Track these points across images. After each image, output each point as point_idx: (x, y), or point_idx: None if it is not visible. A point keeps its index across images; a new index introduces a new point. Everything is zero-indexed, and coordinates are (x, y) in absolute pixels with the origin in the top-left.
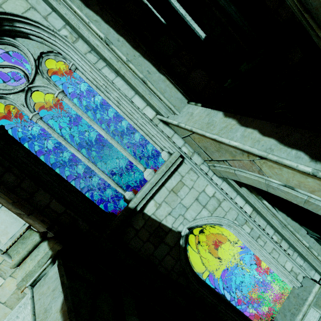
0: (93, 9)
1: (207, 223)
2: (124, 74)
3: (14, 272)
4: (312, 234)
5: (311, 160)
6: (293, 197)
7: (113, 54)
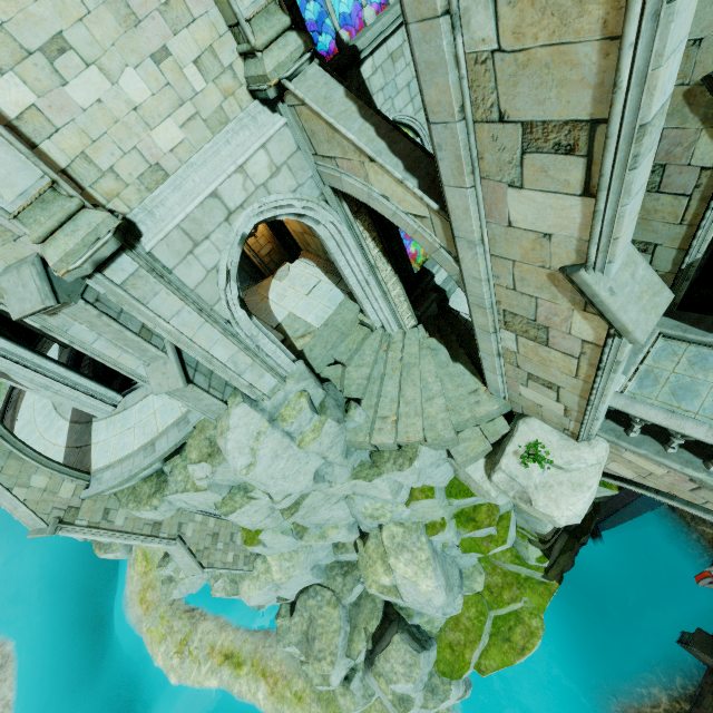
0: None
1: (409, 124)
2: None
3: (218, 79)
4: None
5: None
6: None
7: None
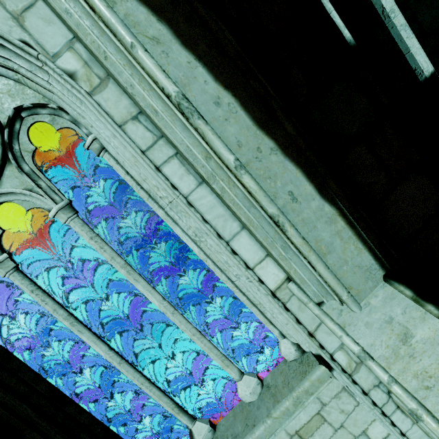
0: None
1: None
2: (221, 192)
3: None
4: None
5: None
6: None
7: (198, 139)
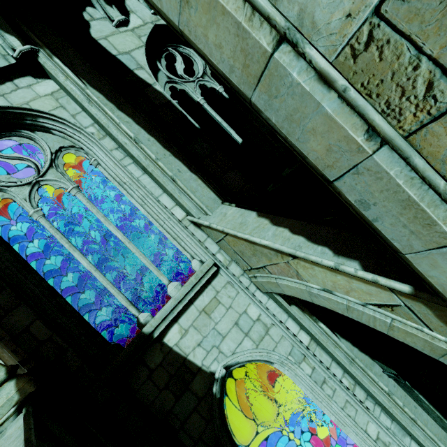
0: (126, 112)
1: (251, 359)
2: (152, 171)
3: None
4: (388, 371)
5: (334, 255)
6: (335, 304)
7: (142, 152)
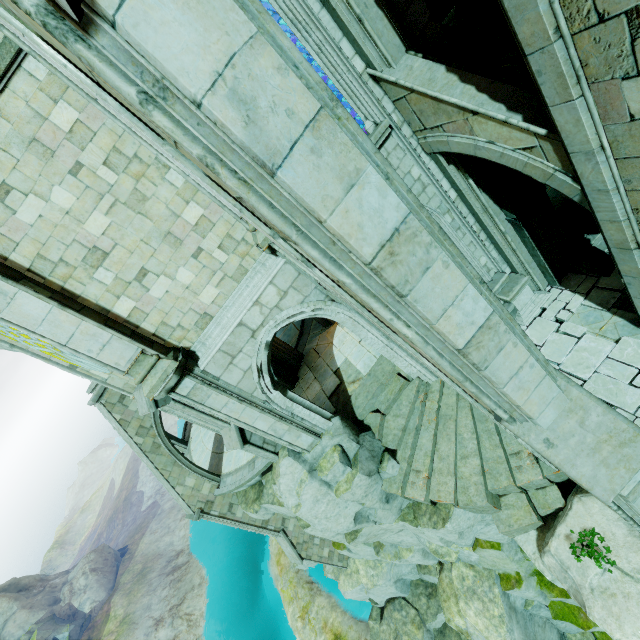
0: None
1: None
2: (335, 7)
3: (236, 249)
4: (509, 218)
5: (507, 111)
6: (493, 154)
7: None
